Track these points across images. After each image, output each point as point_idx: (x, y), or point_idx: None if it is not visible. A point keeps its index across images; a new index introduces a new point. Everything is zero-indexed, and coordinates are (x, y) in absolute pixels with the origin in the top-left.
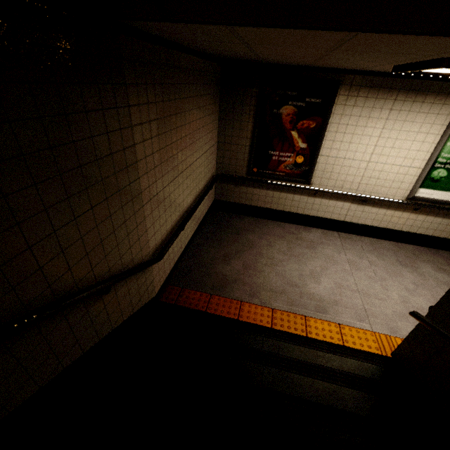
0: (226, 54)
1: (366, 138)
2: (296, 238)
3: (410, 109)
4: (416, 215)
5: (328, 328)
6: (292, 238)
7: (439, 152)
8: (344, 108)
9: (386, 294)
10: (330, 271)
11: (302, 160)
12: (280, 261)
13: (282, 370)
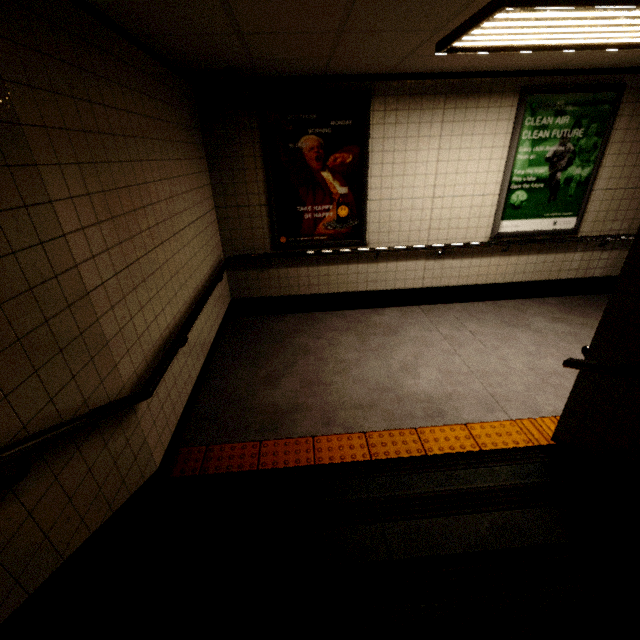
0: (194, 50)
1: (422, 166)
2: (367, 326)
3: (464, 118)
4: (507, 258)
5: (452, 434)
6: (361, 327)
7: (512, 170)
8: (385, 129)
9: (507, 367)
10: (426, 356)
11: (347, 212)
12: (355, 361)
13: (414, 519)
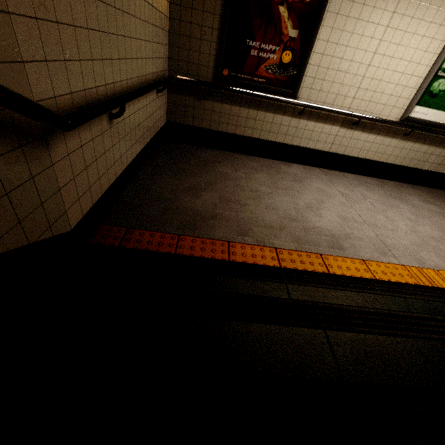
0: None
1: (372, 28)
2: (277, 172)
3: None
4: (405, 142)
5: (352, 265)
6: (273, 171)
7: None
8: None
9: (394, 225)
10: (327, 203)
11: (290, 59)
12: (267, 194)
13: (360, 332)
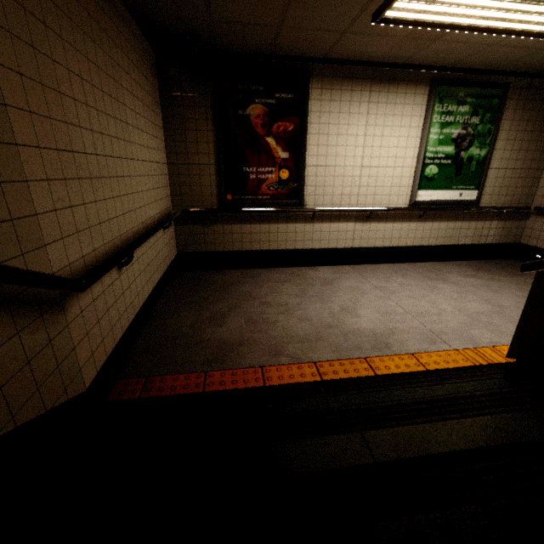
0: None
1: (352, 139)
2: (304, 279)
3: (387, 101)
4: (423, 223)
5: (401, 362)
6: (300, 279)
7: (425, 147)
8: (321, 104)
9: (438, 308)
10: (363, 301)
11: (287, 175)
12: (297, 304)
13: (397, 426)
